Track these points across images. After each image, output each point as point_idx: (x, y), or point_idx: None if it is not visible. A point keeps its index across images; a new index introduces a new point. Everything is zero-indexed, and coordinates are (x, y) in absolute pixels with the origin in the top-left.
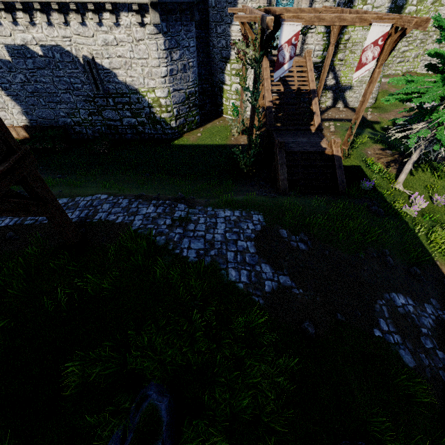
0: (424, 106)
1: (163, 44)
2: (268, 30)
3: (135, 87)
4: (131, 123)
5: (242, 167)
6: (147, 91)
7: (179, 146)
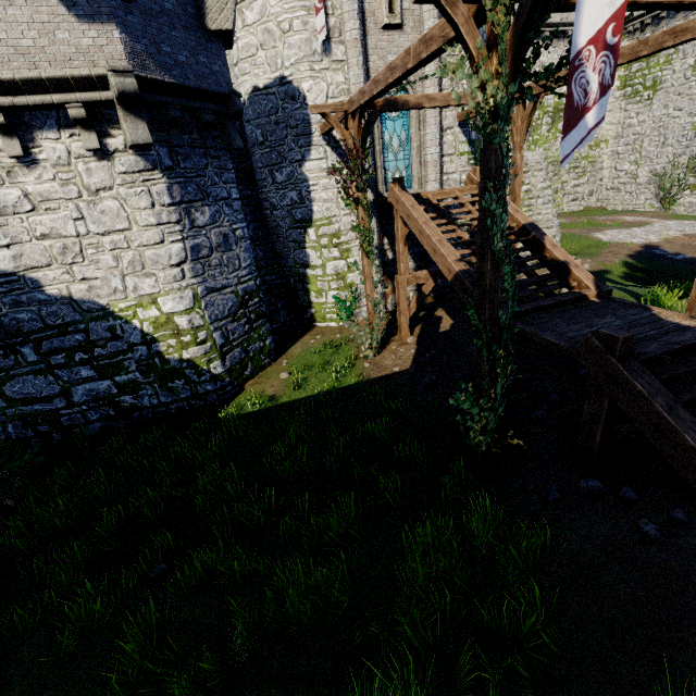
0: (635, 238)
1: (165, 192)
2: (375, 161)
3: (99, 304)
4: (96, 393)
5: (476, 442)
6: (134, 306)
7: (242, 418)
